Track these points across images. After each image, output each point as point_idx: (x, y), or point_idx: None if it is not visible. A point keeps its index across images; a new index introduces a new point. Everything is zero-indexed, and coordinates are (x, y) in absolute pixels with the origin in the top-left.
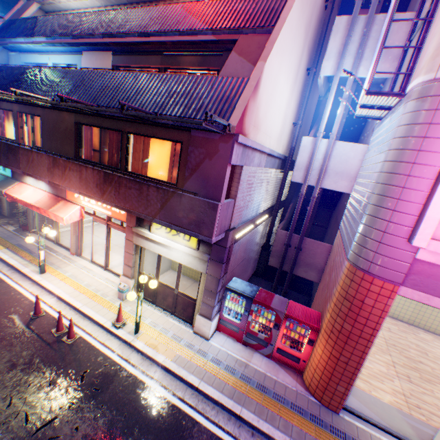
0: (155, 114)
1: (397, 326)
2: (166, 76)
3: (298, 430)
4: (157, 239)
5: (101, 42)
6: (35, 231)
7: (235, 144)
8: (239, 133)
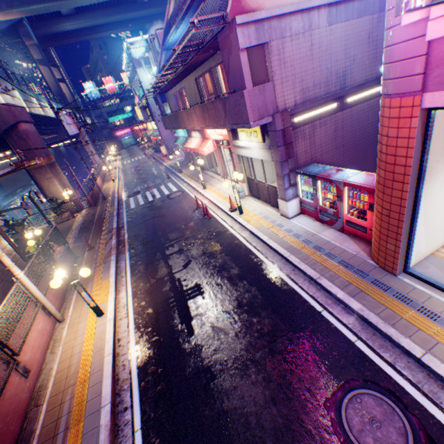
0: (202, 41)
1: None
2: (208, 1)
3: (333, 274)
4: (242, 145)
5: (189, 3)
6: (207, 169)
7: (237, 29)
8: (240, 15)
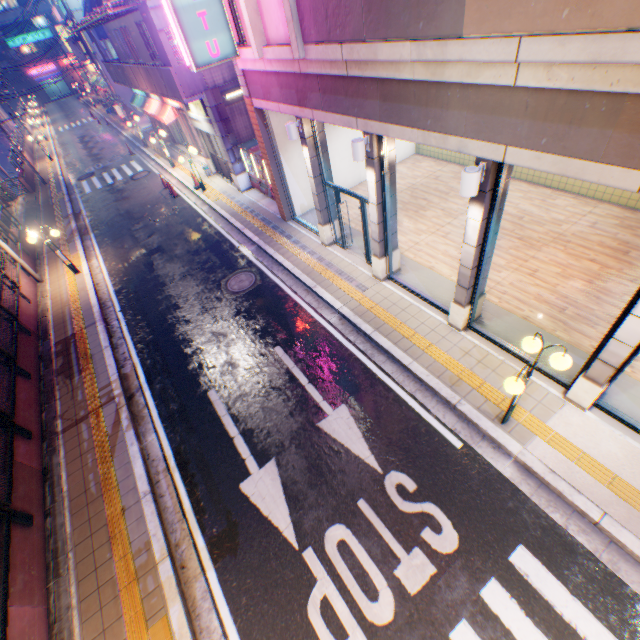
0: (126, 3)
1: (456, 176)
2: None
3: (253, 226)
4: (194, 118)
5: None
6: (180, 143)
7: (151, 12)
8: None
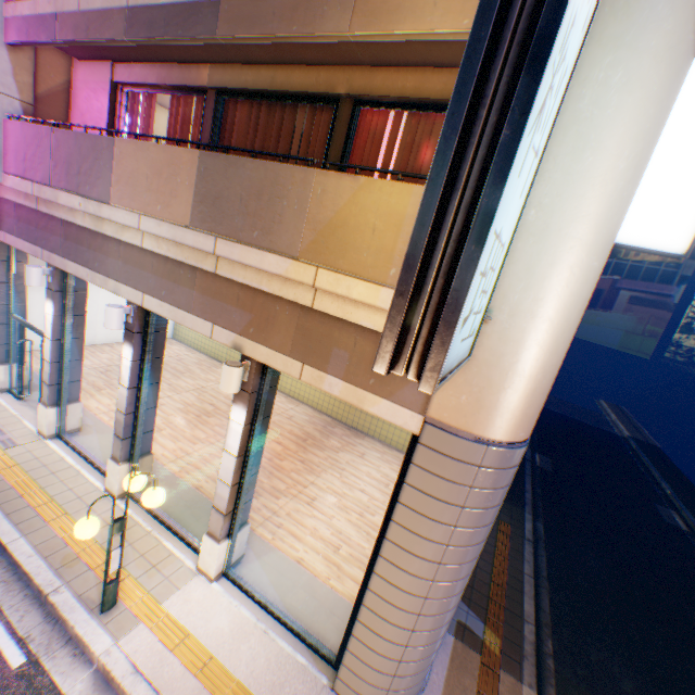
0: None
1: (202, 362)
2: None
3: None
4: None
5: None
6: None
7: None
8: None
